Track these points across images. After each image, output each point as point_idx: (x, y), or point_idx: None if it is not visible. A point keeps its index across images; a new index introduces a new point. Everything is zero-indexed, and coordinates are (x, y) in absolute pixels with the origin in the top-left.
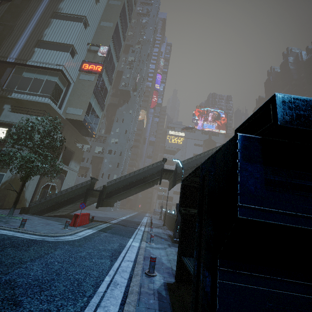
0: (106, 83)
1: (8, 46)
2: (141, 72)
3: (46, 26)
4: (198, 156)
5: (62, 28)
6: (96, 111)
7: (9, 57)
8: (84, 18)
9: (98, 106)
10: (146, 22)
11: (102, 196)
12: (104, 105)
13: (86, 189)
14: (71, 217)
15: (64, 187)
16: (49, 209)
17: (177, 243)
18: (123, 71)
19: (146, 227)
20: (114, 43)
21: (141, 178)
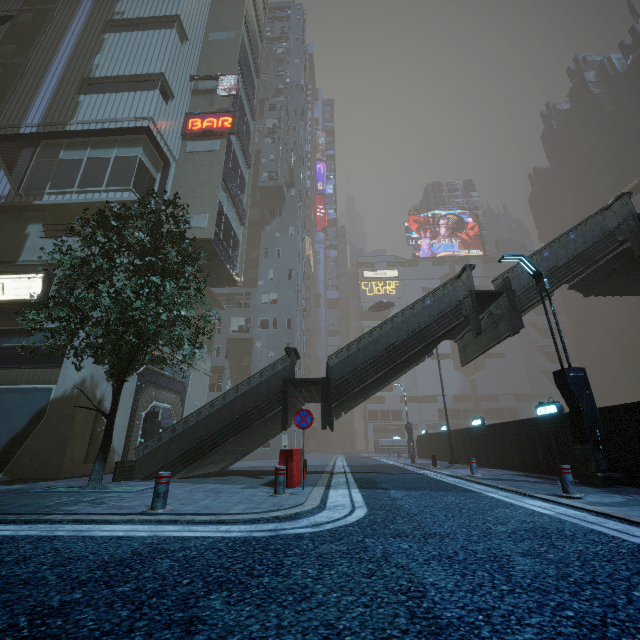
0: (240, 162)
1: (18, 104)
2: (295, 148)
3: (95, 50)
4: (546, 250)
5: (132, 46)
6: (232, 225)
7: (24, 125)
8: (175, 20)
9: (234, 213)
10: (284, 51)
11: (330, 393)
12: (243, 212)
13: (274, 387)
14: (242, 473)
15: (188, 413)
16: (188, 458)
17: (613, 487)
18: (259, 150)
19: (432, 469)
20: (243, 74)
21: (415, 331)
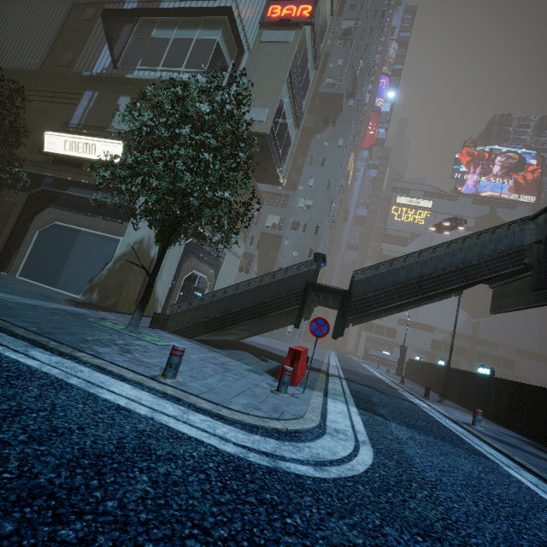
0: (309, 60)
1: None
2: (365, 54)
3: None
4: None
5: None
6: (288, 125)
7: (128, 0)
8: None
9: (292, 113)
10: None
11: (349, 307)
12: (301, 113)
13: (295, 286)
14: (251, 350)
15: (218, 285)
16: (210, 326)
17: None
18: (328, 53)
19: (425, 400)
20: None
21: (457, 267)
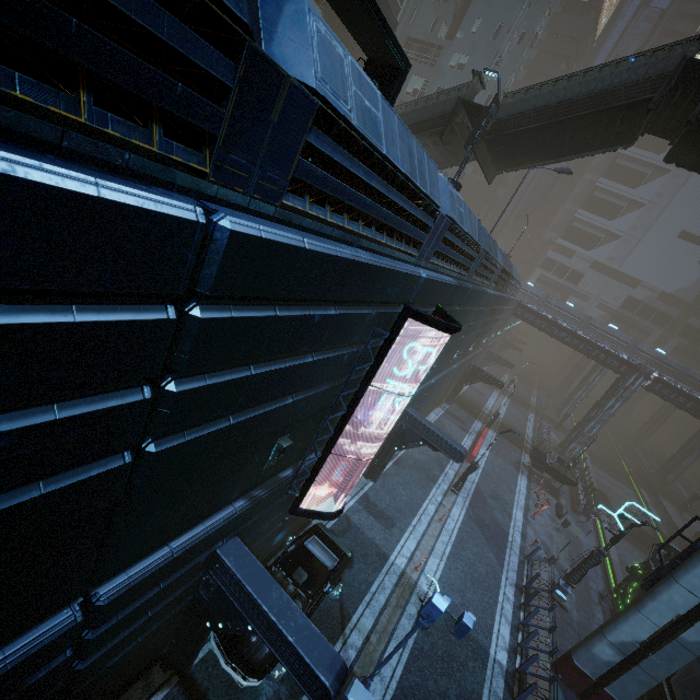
0: None
1: None
2: None
3: None
4: (577, 79)
5: None
6: None
7: None
8: None
9: None
10: None
11: None
12: None
13: None
14: None
15: None
16: None
17: None
18: None
19: None
20: None
21: (415, 123)
